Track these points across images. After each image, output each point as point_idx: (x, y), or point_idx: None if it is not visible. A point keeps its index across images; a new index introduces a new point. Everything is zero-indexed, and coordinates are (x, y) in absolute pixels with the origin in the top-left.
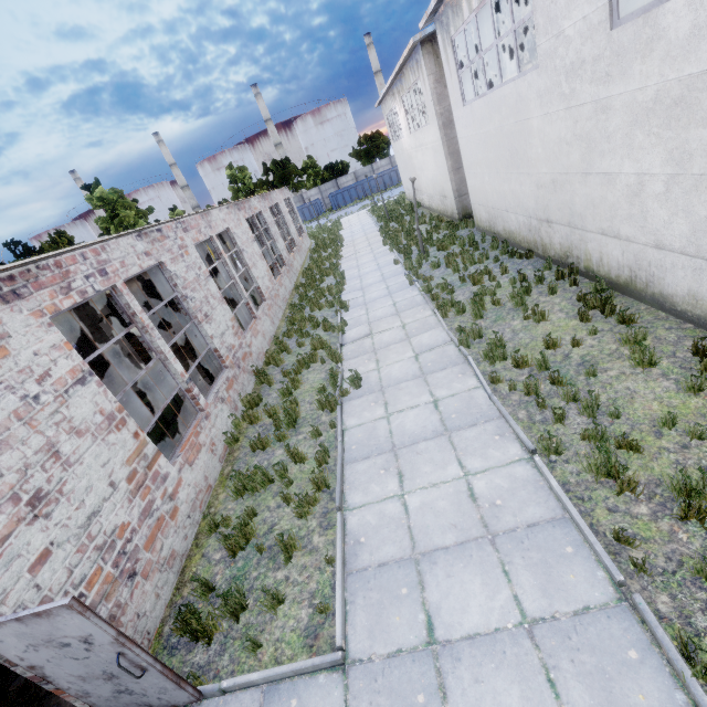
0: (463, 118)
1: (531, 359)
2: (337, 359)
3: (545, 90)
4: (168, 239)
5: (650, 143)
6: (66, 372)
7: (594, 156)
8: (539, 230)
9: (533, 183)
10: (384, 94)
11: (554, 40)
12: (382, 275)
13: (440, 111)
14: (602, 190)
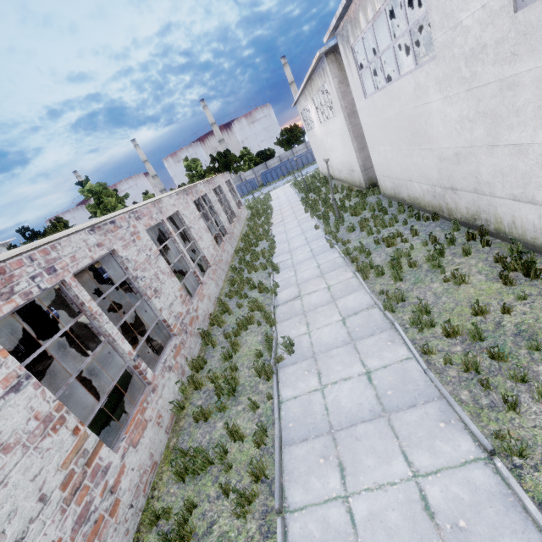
0: (365, 108)
1: (462, 328)
2: (271, 323)
3: (443, 76)
4: (121, 228)
5: None
6: None
7: (501, 129)
8: (444, 196)
9: (435, 157)
10: (298, 97)
11: (450, 32)
12: (306, 239)
13: (344, 104)
14: (512, 160)
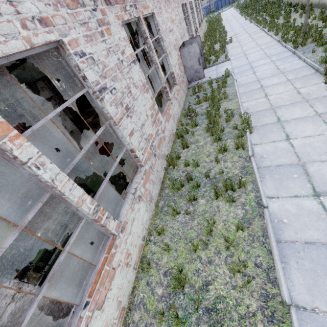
0: None
1: (280, 24)
2: (225, 39)
3: None
4: None
5: None
6: (183, 16)
7: None
8: None
9: None
10: None
11: None
12: (240, 24)
13: None
14: None
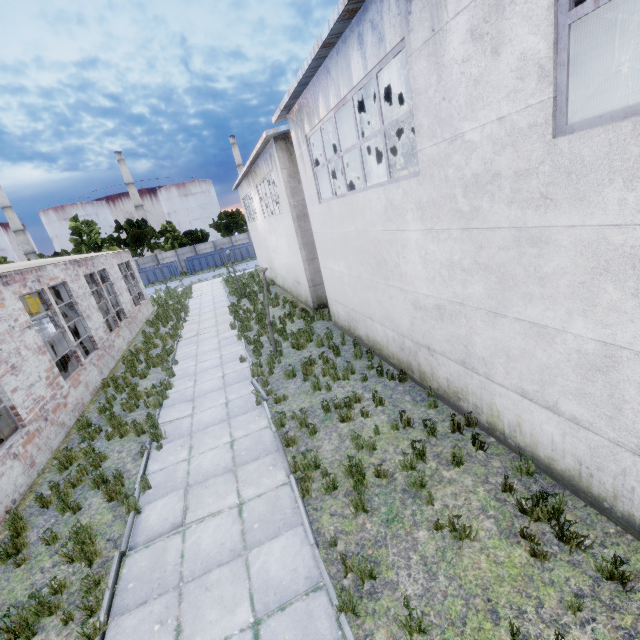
0: (319, 214)
1: None
2: (90, 632)
3: (429, 201)
4: None
5: (637, 306)
6: None
7: (513, 296)
8: (416, 353)
9: (407, 301)
10: (241, 180)
11: (445, 144)
12: (223, 378)
13: (294, 203)
14: (526, 342)
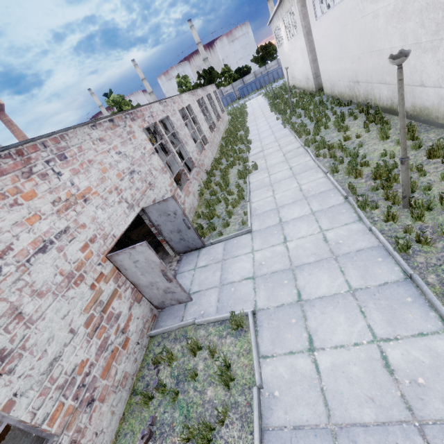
0: (316, 28)
1: (336, 145)
2: (246, 161)
3: (352, 8)
4: (169, 106)
5: (393, 31)
6: (149, 149)
7: (374, 41)
8: (354, 88)
9: (350, 61)
10: (272, 17)
11: None
12: (270, 126)
13: (304, 24)
14: (378, 59)
